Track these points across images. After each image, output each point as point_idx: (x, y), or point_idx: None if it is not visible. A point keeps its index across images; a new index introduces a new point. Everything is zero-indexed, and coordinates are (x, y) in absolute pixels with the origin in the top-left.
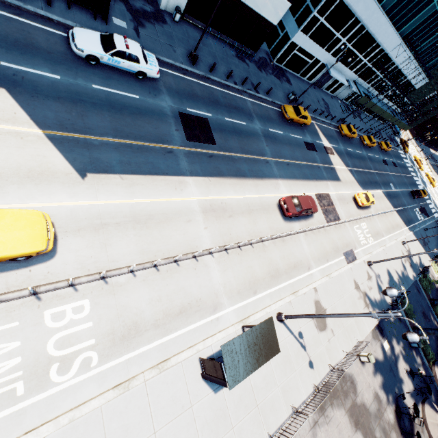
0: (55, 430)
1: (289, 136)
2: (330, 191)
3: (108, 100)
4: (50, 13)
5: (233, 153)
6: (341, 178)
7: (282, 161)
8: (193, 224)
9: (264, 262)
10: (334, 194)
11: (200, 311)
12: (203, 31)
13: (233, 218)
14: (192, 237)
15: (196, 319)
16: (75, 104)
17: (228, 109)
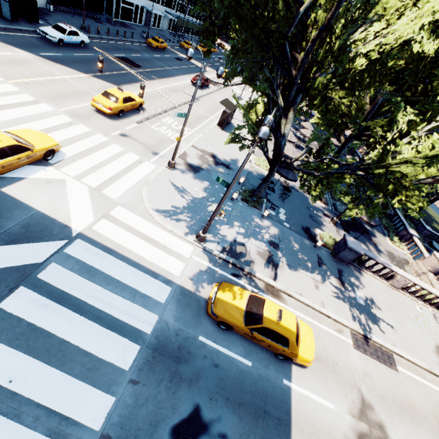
0: (198, 140)
1: (165, 57)
2: (207, 77)
3: (87, 59)
4: (17, 27)
5: (152, 69)
6: (206, 70)
7: (175, 68)
8: (171, 96)
9: (208, 104)
10: (210, 77)
11: (203, 118)
12: (83, 7)
13: (181, 92)
14: (176, 99)
15: (205, 120)
16: (81, 63)
17: (127, 51)
